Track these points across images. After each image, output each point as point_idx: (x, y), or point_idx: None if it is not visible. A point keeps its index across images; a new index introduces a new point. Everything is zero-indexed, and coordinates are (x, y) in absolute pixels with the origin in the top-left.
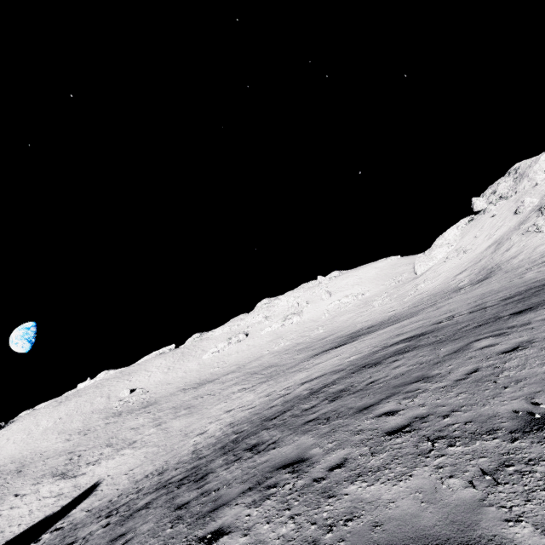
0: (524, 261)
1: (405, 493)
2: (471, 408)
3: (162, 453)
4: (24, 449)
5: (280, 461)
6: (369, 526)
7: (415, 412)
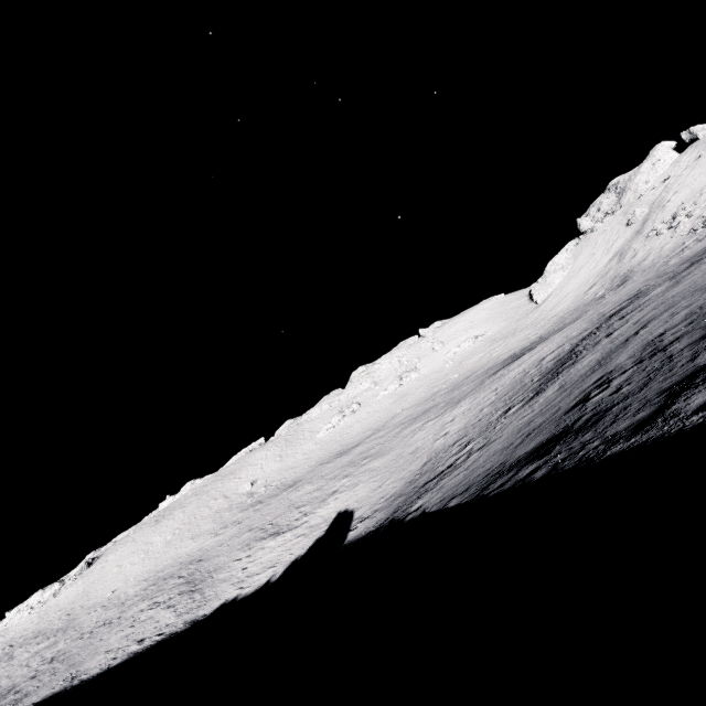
0: (657, 259)
1: None
2: None
3: (404, 465)
4: (158, 562)
5: (654, 307)
6: None
7: None
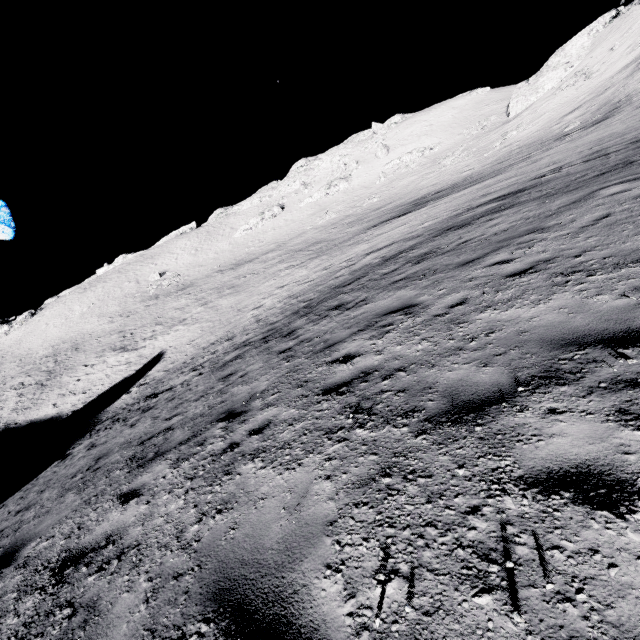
0: None
1: (548, 311)
2: (608, 247)
3: (219, 326)
4: (69, 331)
5: (383, 311)
6: (514, 334)
7: (535, 258)
